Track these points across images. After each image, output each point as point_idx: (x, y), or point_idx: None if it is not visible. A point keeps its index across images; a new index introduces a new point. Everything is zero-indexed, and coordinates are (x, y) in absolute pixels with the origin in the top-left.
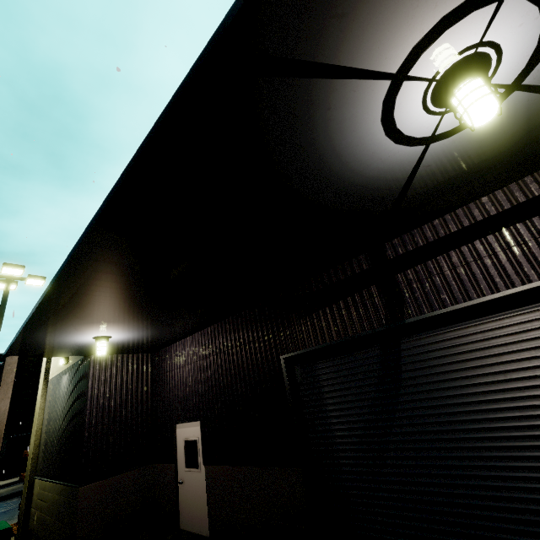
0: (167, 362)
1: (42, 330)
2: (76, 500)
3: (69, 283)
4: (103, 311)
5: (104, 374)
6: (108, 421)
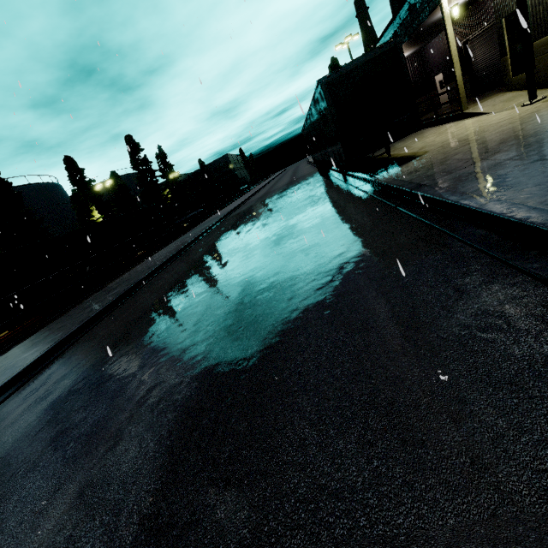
0: (426, 54)
1: None
2: None
3: None
4: None
5: None
6: None
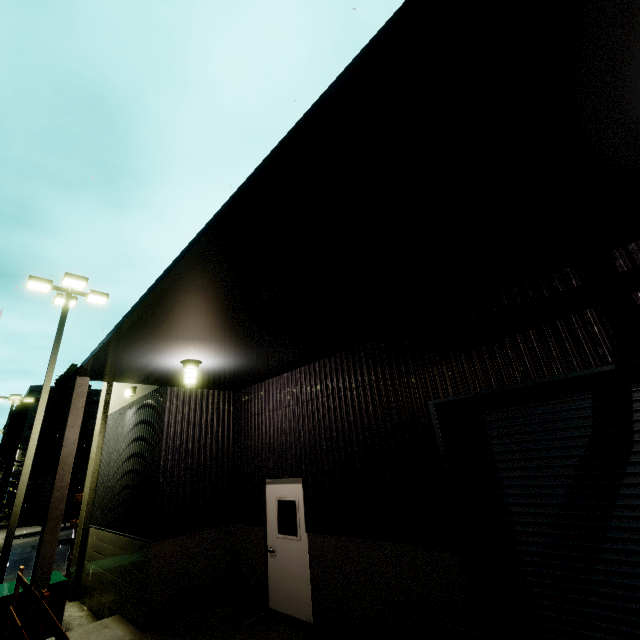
0: (255, 403)
1: (130, 343)
2: (147, 558)
3: (190, 273)
4: (209, 323)
5: (181, 410)
6: (185, 467)
